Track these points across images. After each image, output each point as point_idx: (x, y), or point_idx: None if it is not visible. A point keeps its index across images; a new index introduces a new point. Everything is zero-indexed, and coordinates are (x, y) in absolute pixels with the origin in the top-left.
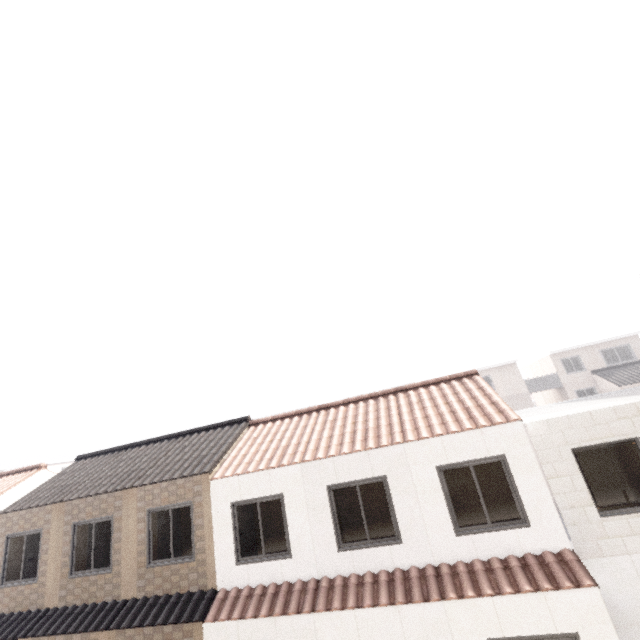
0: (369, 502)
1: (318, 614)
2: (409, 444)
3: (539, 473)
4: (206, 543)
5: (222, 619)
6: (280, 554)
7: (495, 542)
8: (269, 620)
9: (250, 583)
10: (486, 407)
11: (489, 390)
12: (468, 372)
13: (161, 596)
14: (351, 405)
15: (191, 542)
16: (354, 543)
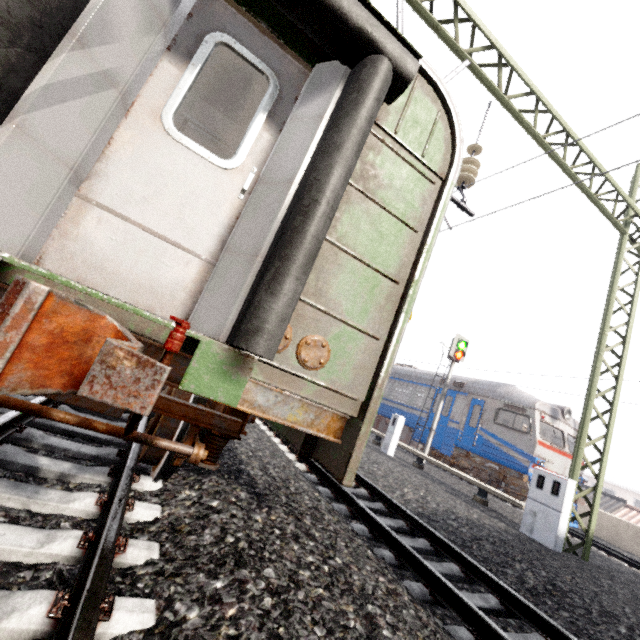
0: None
1: None
2: None
3: None
4: None
5: None
6: None
7: None
8: None
9: None
10: None
11: None
12: None
13: None
14: None
15: None
16: None
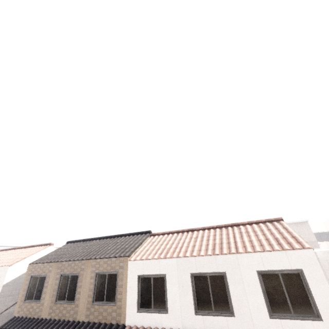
0: (215, 287)
1: None
2: (240, 255)
3: (327, 285)
4: (122, 296)
5: None
6: (161, 310)
7: (297, 327)
8: None
9: (143, 325)
10: (289, 238)
11: (290, 229)
12: (276, 218)
13: (96, 323)
14: (206, 230)
15: (115, 294)
16: (205, 311)
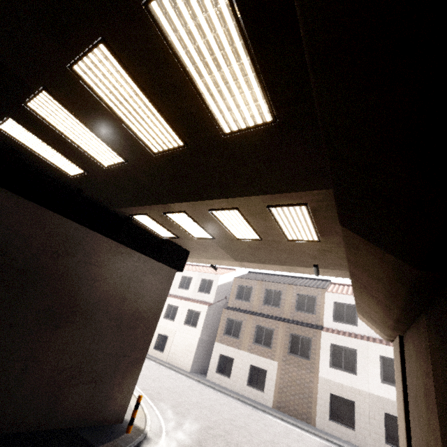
0: None
1: (369, 342)
2: None
3: None
4: (320, 311)
5: (330, 332)
6: (352, 324)
7: None
8: (349, 338)
9: (337, 329)
10: None
11: None
12: None
13: (299, 321)
14: None
15: (313, 309)
16: None
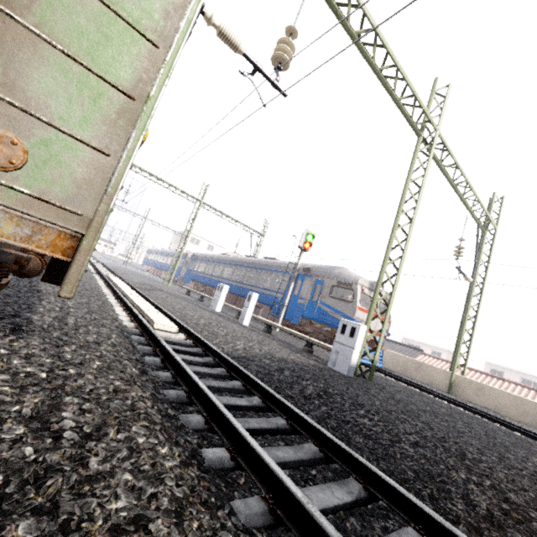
0: None
1: None
2: None
3: None
4: None
5: None
6: None
7: None
8: None
9: None
10: None
11: None
12: None
13: None
14: (473, 371)
15: None
16: None
